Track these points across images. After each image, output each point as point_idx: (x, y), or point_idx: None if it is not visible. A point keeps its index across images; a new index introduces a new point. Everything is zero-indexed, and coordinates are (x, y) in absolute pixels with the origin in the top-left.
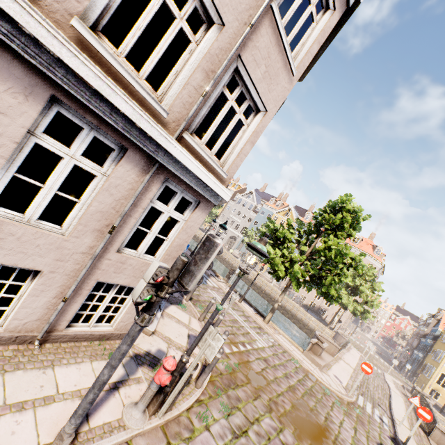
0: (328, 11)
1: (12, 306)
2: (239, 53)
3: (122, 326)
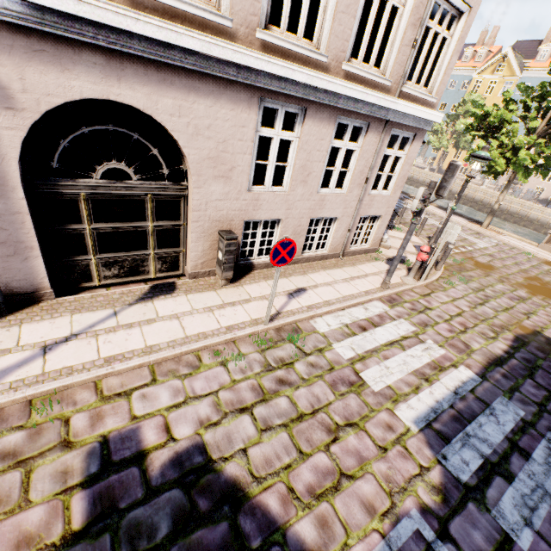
0: None
1: (328, 239)
2: None
3: (373, 244)
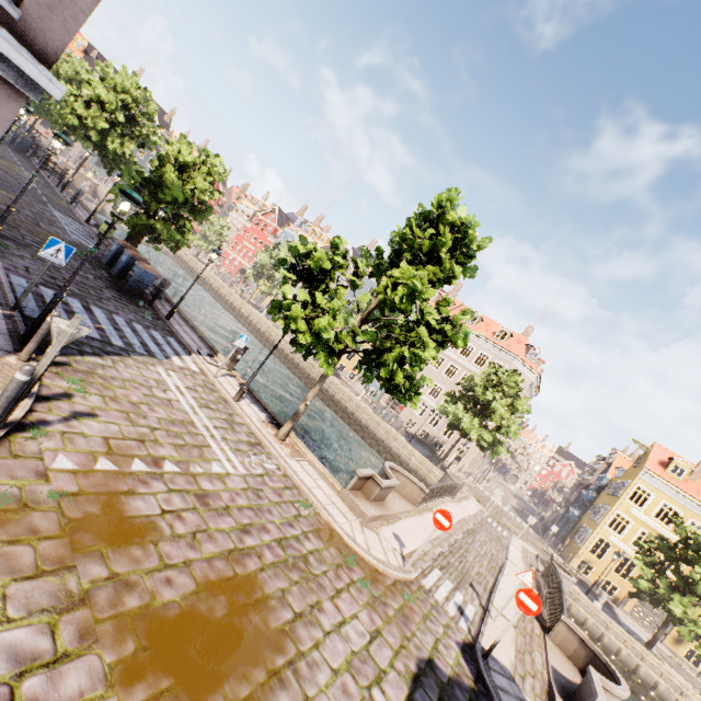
0: None
1: None
2: None
3: None
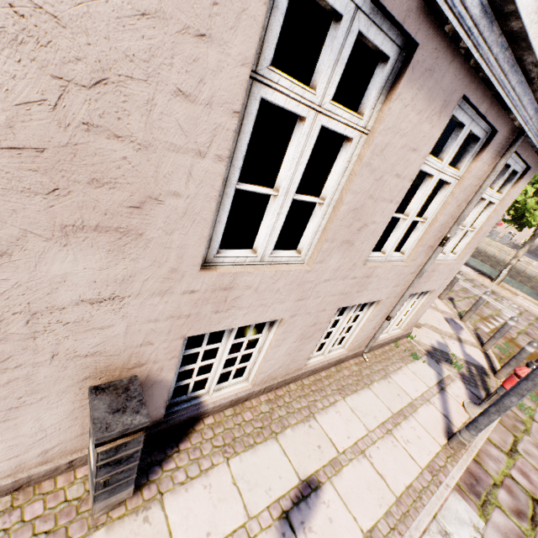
0: None
1: (351, 331)
2: None
3: (408, 327)
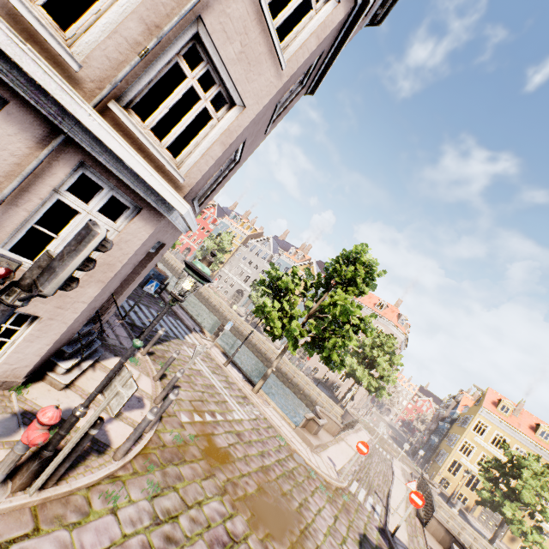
0: (331, 1)
1: None
2: (200, 13)
3: (6, 370)
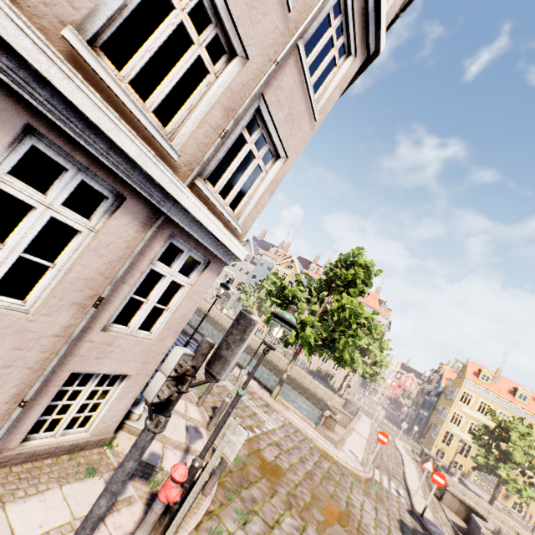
0: (350, 57)
1: None
2: (262, 91)
3: (101, 429)
